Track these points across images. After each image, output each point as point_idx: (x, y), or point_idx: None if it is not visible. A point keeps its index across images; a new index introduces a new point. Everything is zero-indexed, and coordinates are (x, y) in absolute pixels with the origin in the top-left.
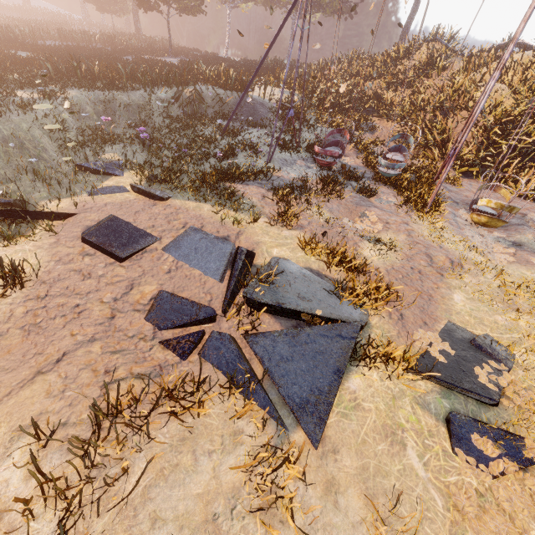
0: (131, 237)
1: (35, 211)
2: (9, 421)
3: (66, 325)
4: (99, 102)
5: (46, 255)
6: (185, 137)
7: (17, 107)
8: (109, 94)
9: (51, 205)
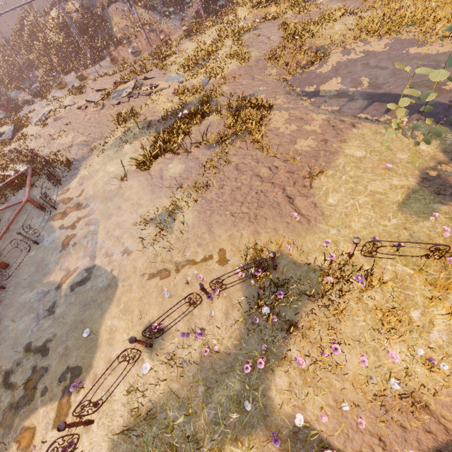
0: None
1: None
2: None
3: None
4: None
5: None
6: None
7: None
8: None
9: None
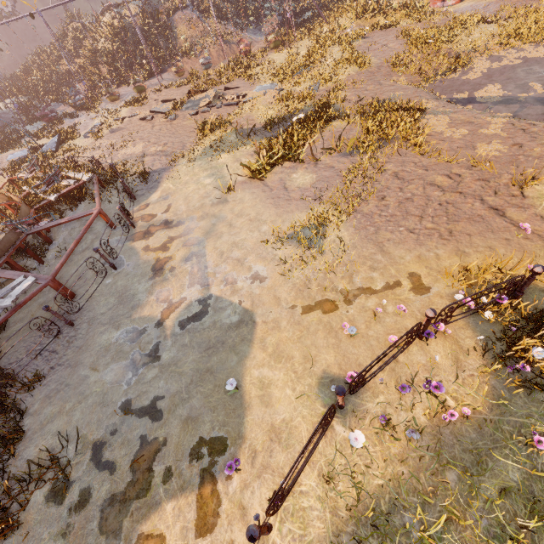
0: None
1: None
2: None
3: None
4: None
5: None
6: None
7: None
8: None
9: None
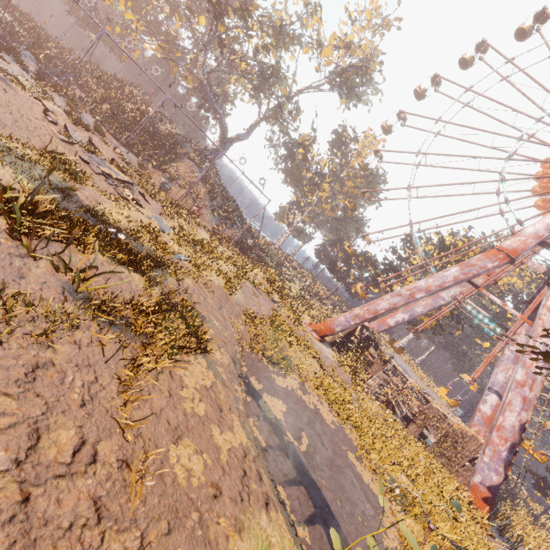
0: None
1: None
2: None
3: None
4: None
5: None
6: None
7: None
8: None
9: None
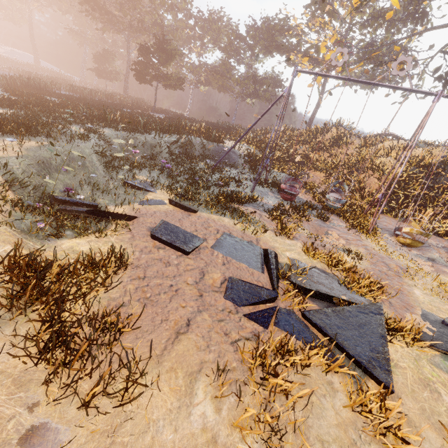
0: (186, 237)
1: (115, 212)
2: (182, 368)
3: (171, 300)
4: (122, 139)
5: (130, 246)
6: (187, 169)
7: (82, 137)
8: (130, 135)
9: (115, 209)
